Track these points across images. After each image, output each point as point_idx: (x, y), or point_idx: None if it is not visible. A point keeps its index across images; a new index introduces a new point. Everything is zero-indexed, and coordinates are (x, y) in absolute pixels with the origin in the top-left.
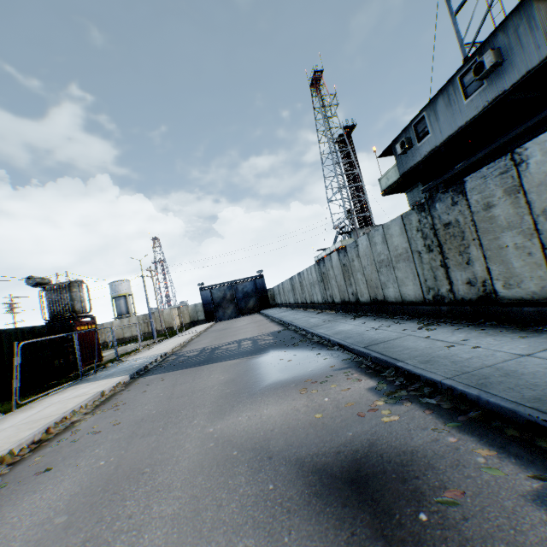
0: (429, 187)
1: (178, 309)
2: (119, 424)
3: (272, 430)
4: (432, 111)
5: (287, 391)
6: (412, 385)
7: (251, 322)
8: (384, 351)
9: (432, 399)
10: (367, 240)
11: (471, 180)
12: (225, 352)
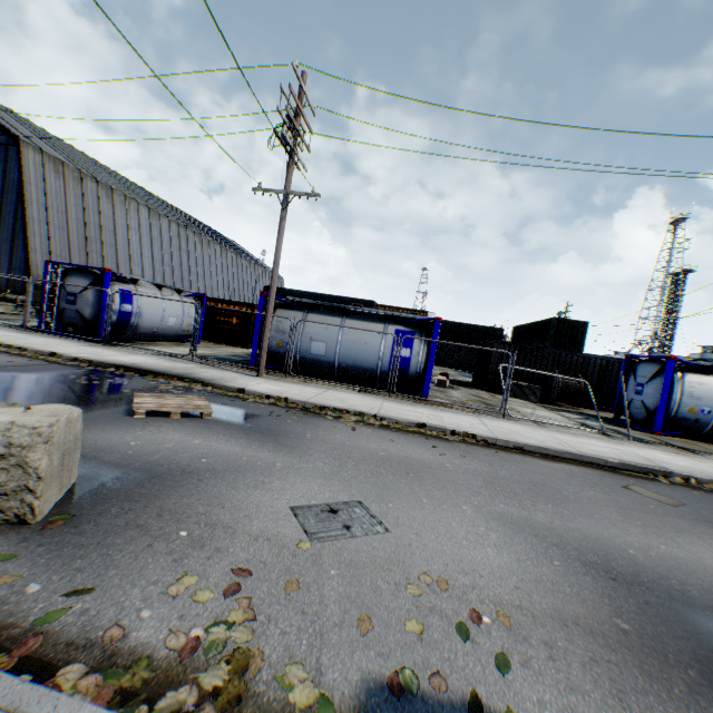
0: None
1: None
2: None
3: None
4: None
5: None
6: None
7: None
8: None
9: None
10: None
11: None
12: None
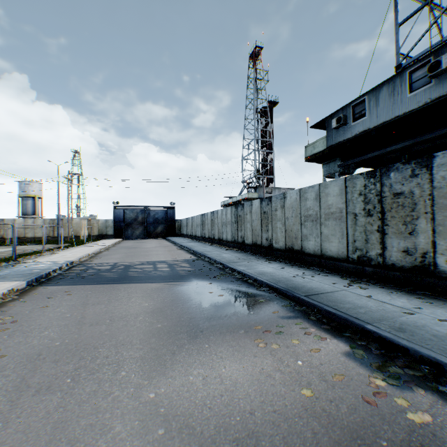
0: (346, 164)
1: (88, 221)
2: (1, 358)
3: (251, 412)
4: (374, 97)
5: (239, 340)
6: (397, 357)
7: (160, 246)
8: (334, 305)
9: (445, 387)
10: (298, 194)
11: (443, 156)
12: (141, 272)
